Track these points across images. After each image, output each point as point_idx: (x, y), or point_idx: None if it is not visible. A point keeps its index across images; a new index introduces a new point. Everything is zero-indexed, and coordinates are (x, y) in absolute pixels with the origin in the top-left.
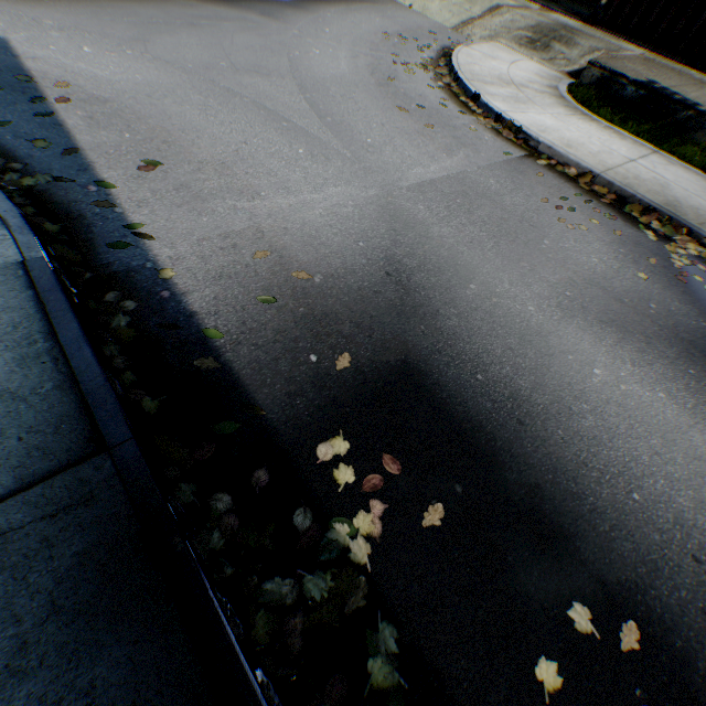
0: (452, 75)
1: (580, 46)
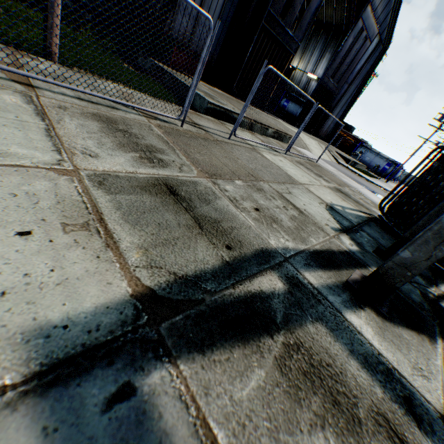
0: (382, 189)
1: (332, 150)
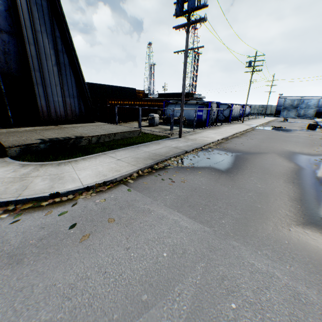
0: None
1: None
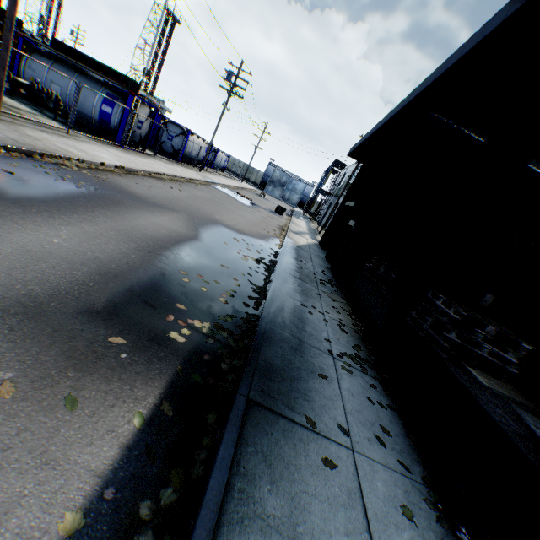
0: None
1: None
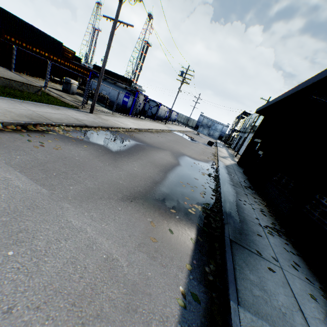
0: None
1: None
